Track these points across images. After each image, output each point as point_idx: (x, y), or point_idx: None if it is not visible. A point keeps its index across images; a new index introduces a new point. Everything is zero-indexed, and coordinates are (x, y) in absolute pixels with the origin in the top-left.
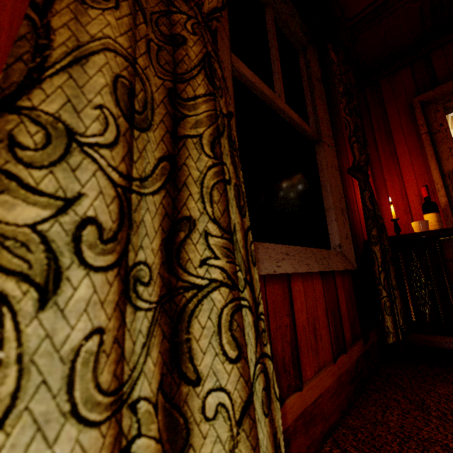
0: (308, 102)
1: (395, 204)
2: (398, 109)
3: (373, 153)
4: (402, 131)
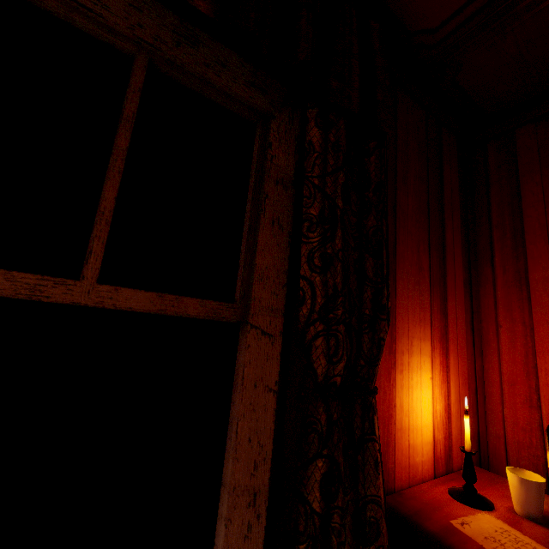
0: (244, 232)
1: (510, 380)
2: (545, 191)
3: (484, 267)
4: (546, 236)
